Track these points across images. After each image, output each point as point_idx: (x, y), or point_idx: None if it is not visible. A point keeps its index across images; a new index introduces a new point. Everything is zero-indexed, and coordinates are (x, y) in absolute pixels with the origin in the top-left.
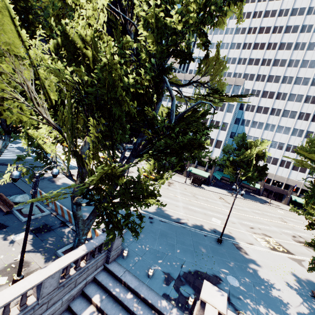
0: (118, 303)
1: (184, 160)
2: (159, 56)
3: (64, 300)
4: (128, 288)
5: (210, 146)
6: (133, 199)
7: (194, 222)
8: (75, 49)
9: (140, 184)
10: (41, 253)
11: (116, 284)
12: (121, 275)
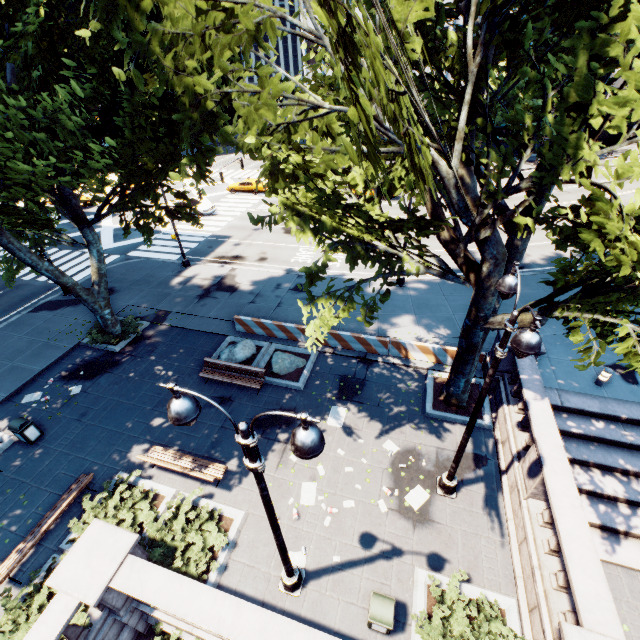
0: (591, 442)
1: None
2: None
3: None
4: (586, 415)
5: None
6: None
7: (542, 255)
8: None
9: None
10: (406, 426)
11: (564, 418)
12: (561, 402)
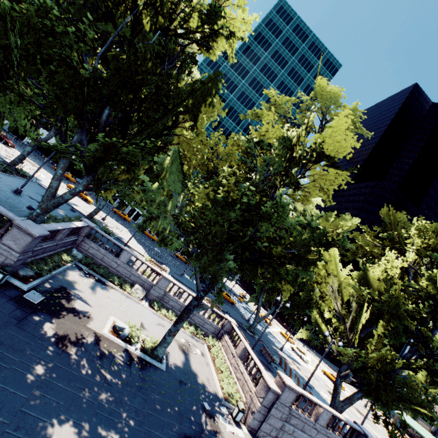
0: None
1: None
2: (437, 297)
3: None
4: None
5: None
6: (398, 399)
7: None
8: (369, 279)
9: (408, 387)
10: None
11: None
12: None
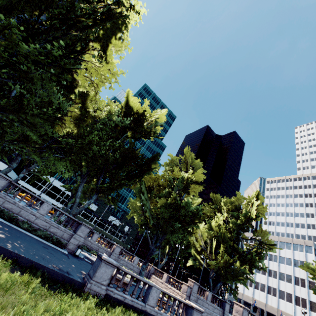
0: None
1: (252, 266)
2: (236, 230)
3: (211, 312)
4: None
5: (304, 308)
6: (233, 277)
7: None
8: (212, 227)
9: (235, 271)
10: None
11: None
12: None
